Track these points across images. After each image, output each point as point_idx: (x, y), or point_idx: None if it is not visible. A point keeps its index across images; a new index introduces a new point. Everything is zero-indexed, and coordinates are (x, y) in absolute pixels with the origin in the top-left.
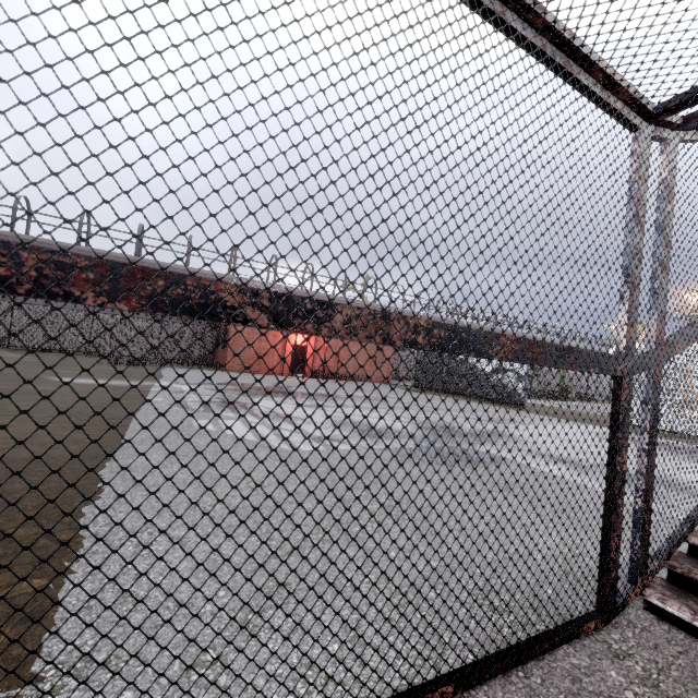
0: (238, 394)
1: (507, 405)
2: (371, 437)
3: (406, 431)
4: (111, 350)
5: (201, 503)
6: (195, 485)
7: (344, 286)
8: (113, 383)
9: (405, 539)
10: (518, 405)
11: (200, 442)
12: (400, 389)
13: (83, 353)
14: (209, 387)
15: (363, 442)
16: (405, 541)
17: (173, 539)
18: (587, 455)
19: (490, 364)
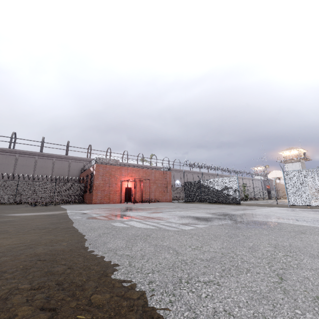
0: (114, 211)
1: (232, 204)
2: (205, 221)
3: (214, 217)
4: (27, 200)
5: (185, 260)
6: (166, 252)
7: (141, 159)
8: (44, 213)
9: (315, 261)
10: (237, 203)
11: (131, 232)
12: (180, 203)
13: (10, 204)
14: (96, 210)
15: (206, 223)
16: (318, 262)
17: (207, 283)
18: (300, 217)
19: (220, 186)
